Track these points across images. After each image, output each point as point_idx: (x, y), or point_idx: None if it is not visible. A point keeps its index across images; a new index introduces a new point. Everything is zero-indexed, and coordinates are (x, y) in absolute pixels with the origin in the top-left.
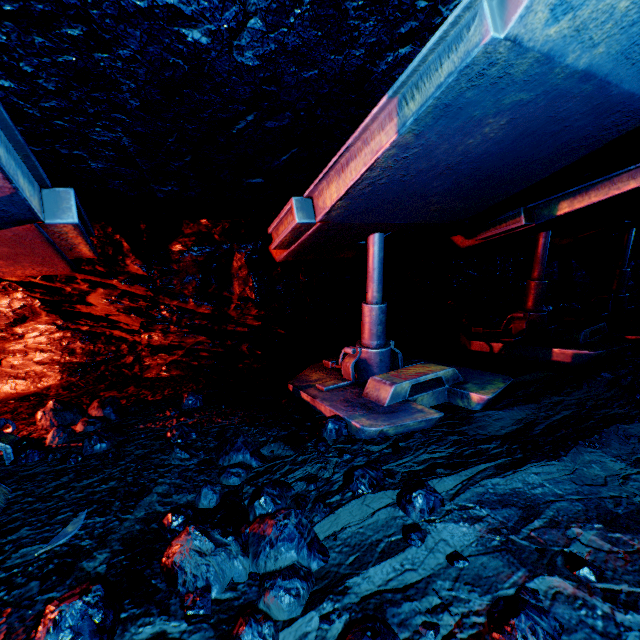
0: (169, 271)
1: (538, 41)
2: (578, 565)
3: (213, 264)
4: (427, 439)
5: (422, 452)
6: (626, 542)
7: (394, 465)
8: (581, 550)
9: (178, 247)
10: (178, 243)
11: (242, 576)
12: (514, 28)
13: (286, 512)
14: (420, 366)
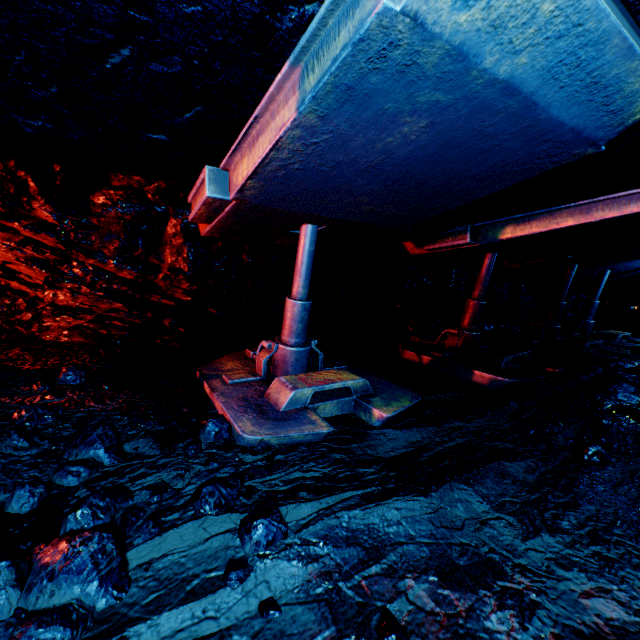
0: (87, 225)
1: (446, 27)
2: (386, 631)
3: (142, 226)
4: (309, 454)
5: (296, 469)
6: (452, 602)
7: (259, 481)
8: (403, 608)
9: (101, 199)
10: (102, 195)
11: (3, 613)
12: (413, 0)
13: (88, 536)
14: (334, 372)
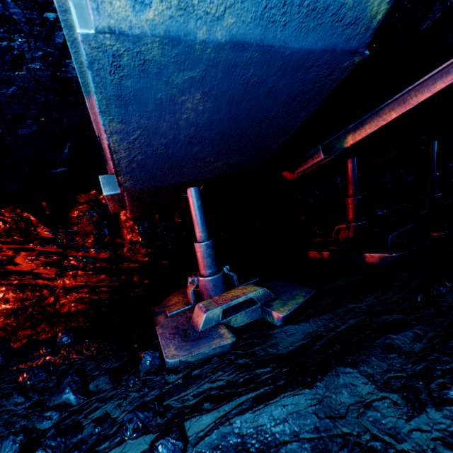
0: (71, 232)
1: (143, 27)
2: None
3: (104, 221)
4: (219, 364)
5: (206, 381)
6: None
7: (175, 399)
8: None
9: (76, 213)
10: (75, 210)
11: None
12: (99, 21)
13: None
14: (241, 288)
